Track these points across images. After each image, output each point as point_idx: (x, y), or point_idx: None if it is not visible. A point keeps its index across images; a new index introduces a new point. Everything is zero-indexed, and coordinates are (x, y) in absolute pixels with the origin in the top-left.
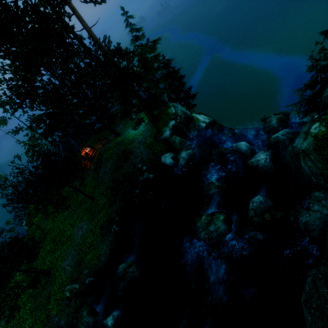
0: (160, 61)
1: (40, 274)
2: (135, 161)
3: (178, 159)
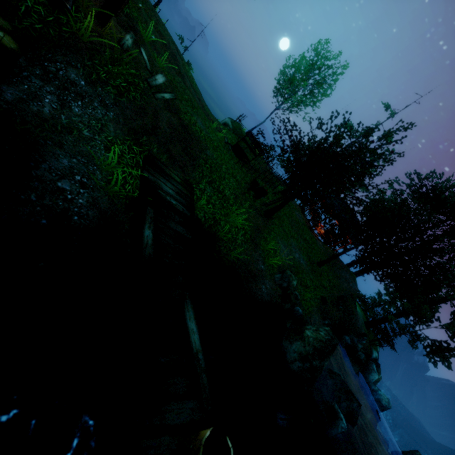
0: (391, 312)
1: (279, 208)
2: (357, 320)
3: (371, 385)
